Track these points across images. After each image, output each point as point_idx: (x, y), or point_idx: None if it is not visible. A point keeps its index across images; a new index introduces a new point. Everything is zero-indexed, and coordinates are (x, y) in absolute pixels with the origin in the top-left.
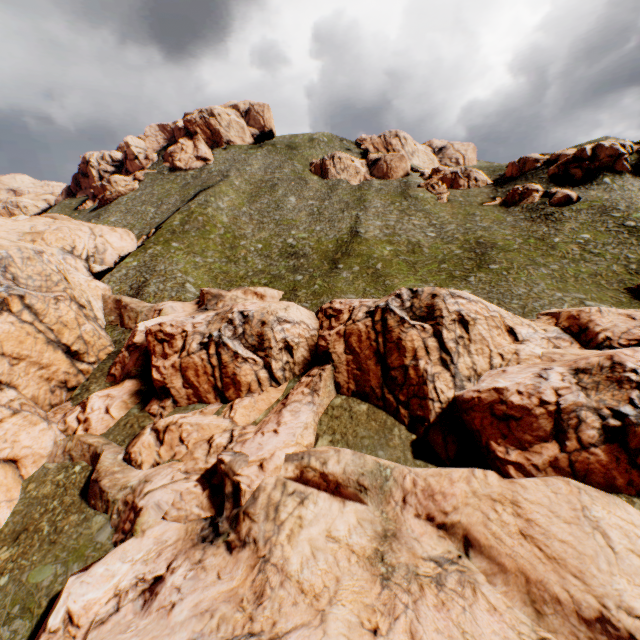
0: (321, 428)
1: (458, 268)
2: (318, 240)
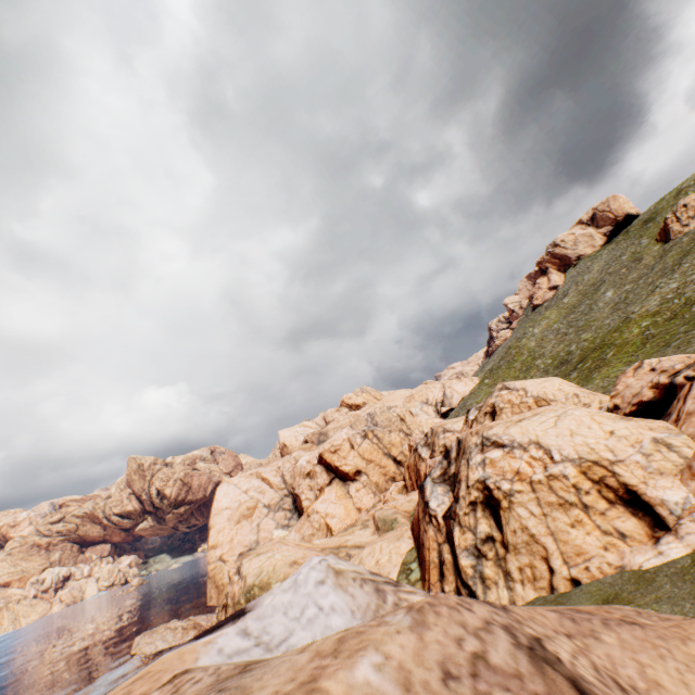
0: None
1: (688, 327)
2: (594, 338)
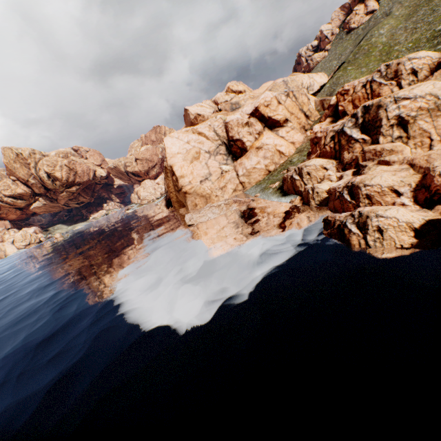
0: None
1: None
2: None
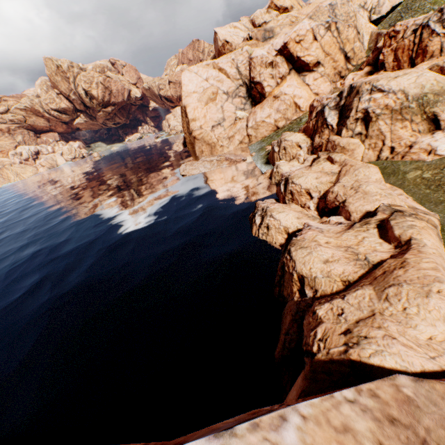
0: None
1: None
2: None
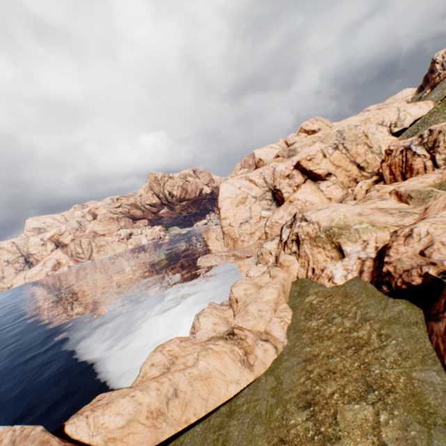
0: (434, 185)
1: None
2: None
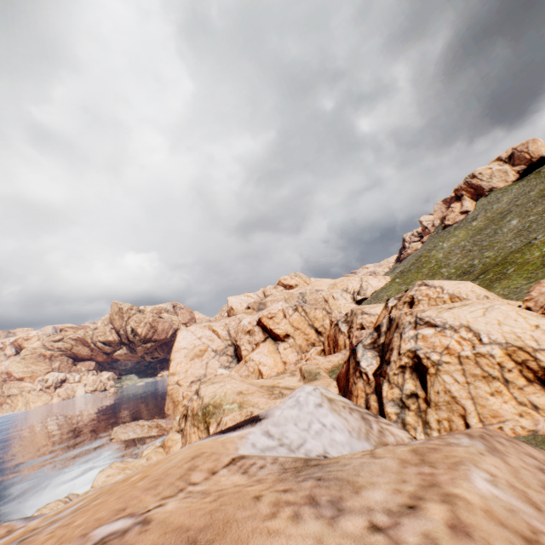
0: (337, 365)
1: None
2: (496, 256)
